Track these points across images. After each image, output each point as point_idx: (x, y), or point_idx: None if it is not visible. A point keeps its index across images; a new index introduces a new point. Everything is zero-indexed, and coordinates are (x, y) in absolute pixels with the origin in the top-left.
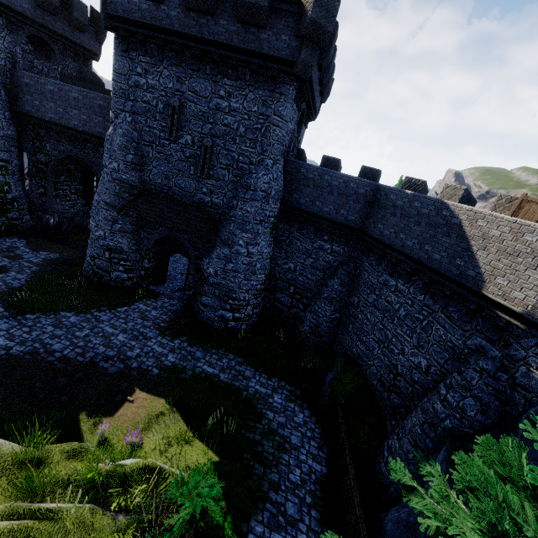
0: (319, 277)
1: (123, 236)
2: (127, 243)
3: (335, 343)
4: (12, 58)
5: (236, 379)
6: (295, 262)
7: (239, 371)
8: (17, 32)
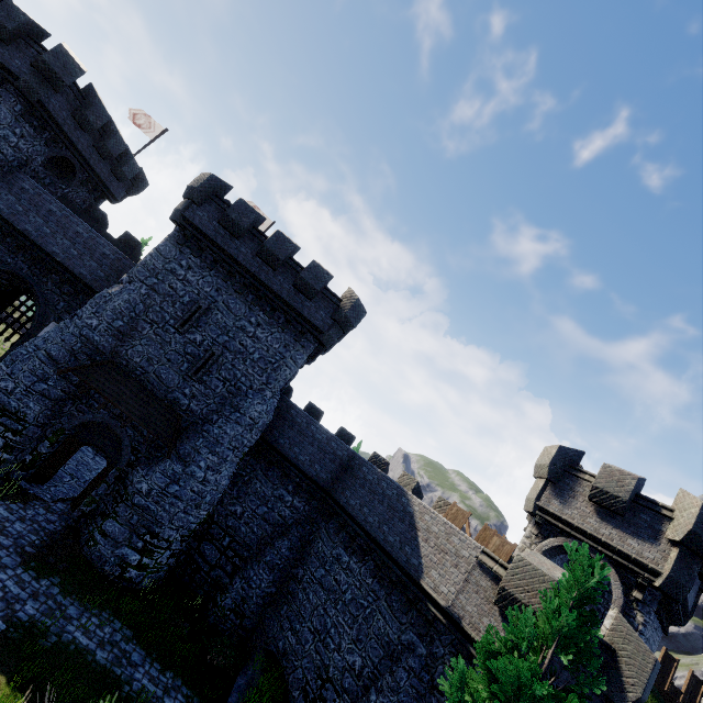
0: (266, 533)
1: (40, 401)
2: (38, 411)
3: (257, 631)
4: (25, 160)
5: (119, 663)
6: (245, 506)
7: (125, 652)
8: (53, 148)
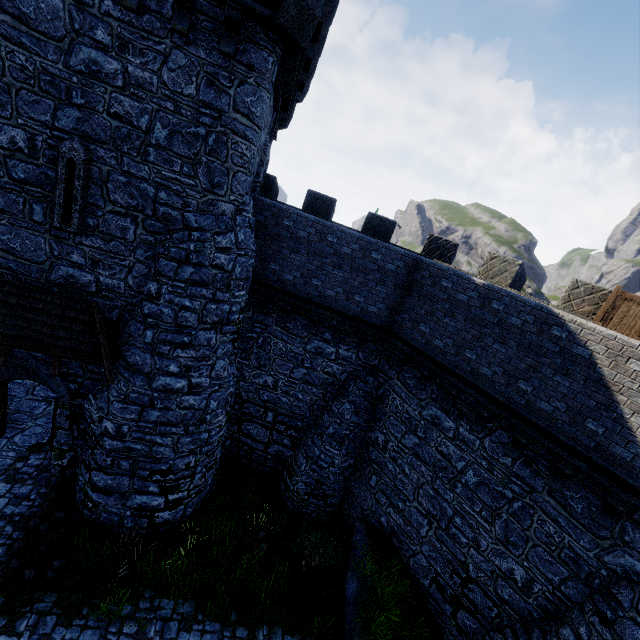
0: (316, 397)
1: None
2: None
3: (347, 500)
4: None
5: None
6: (275, 374)
7: None
8: None
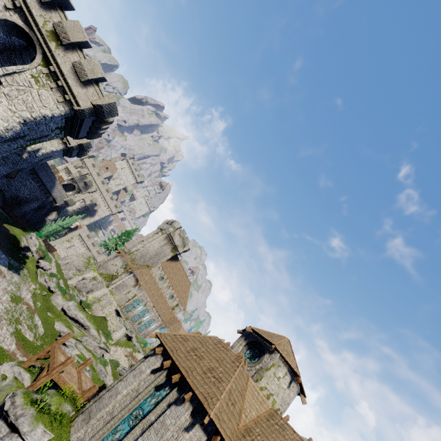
0: None
1: None
2: None
3: None
4: None
5: None
6: None
7: None
8: None
